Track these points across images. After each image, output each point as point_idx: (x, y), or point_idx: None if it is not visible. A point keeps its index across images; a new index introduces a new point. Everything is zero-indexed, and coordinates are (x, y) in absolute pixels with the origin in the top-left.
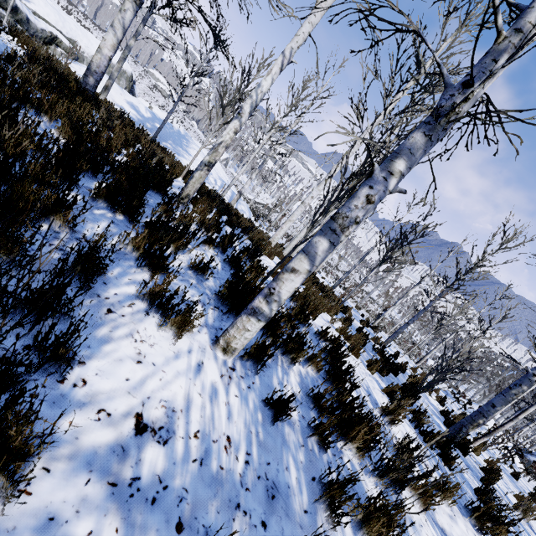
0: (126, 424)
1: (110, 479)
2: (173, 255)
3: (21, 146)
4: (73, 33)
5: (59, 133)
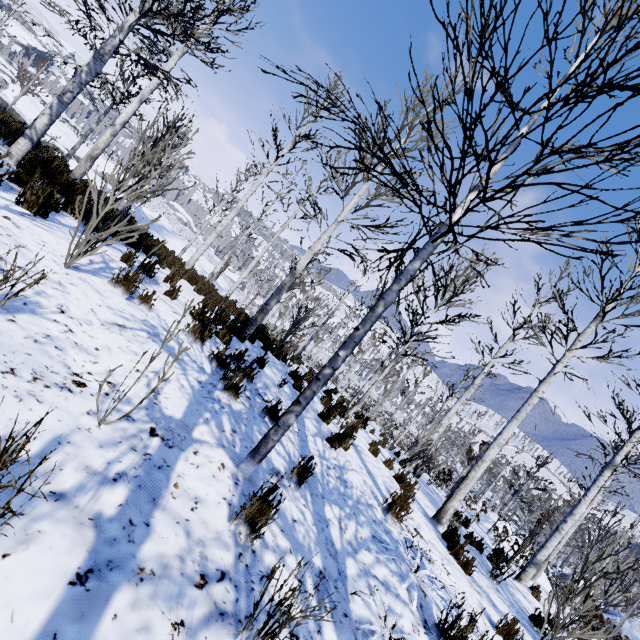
0: None
1: None
2: None
3: None
4: (80, 152)
5: None
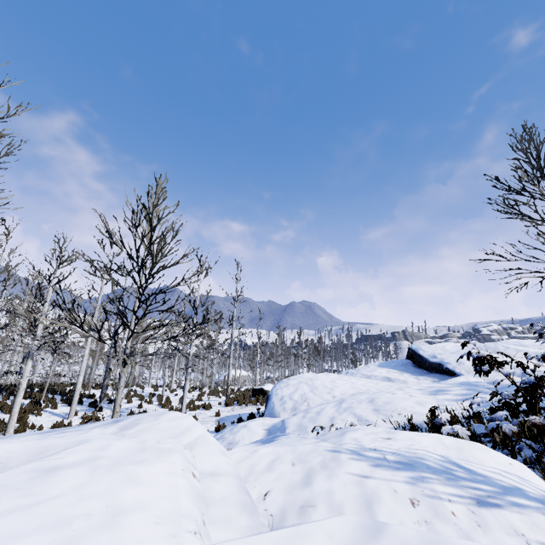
0: None
1: None
2: None
3: None
4: None
5: None
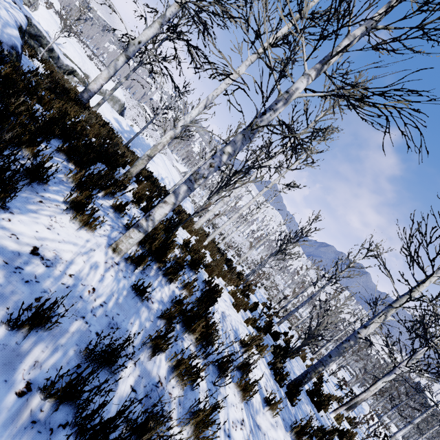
0: (26, 246)
1: (6, 260)
2: (102, 197)
3: (19, 109)
4: (89, 70)
5: (50, 116)
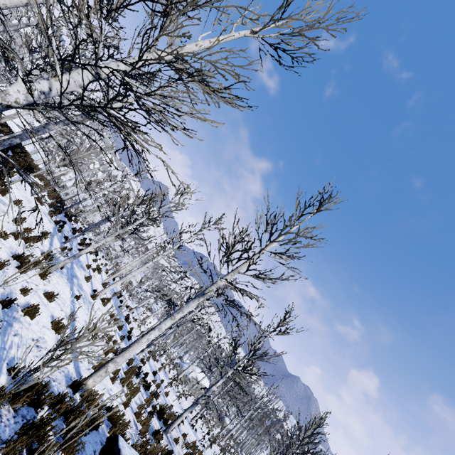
0: None
1: None
2: None
3: None
4: None
5: None
